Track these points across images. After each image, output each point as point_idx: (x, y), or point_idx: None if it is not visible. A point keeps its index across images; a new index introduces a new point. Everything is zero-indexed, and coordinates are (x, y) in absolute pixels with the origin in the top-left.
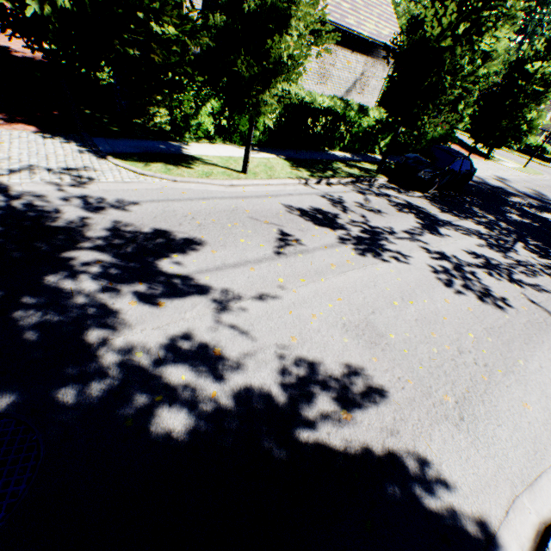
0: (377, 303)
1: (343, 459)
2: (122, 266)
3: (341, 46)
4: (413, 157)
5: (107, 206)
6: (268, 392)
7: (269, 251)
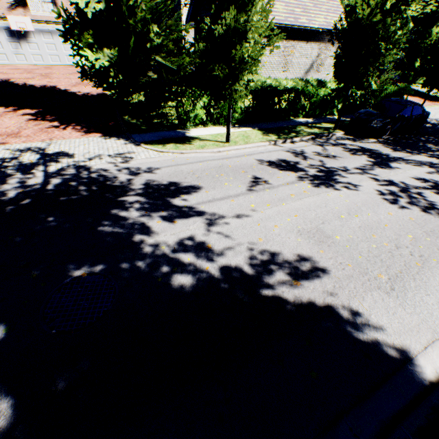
0: (327, 217)
1: (292, 306)
2: (152, 203)
3: (297, 40)
4: (365, 112)
5: (142, 172)
6: (241, 268)
7: (245, 189)
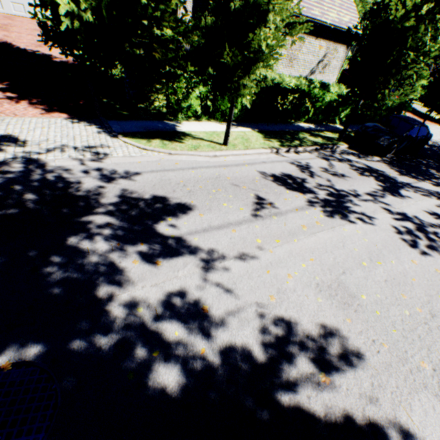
0: (347, 263)
1: (324, 426)
2: (128, 228)
3: (306, 33)
4: (372, 126)
5: (117, 176)
6: (250, 350)
7: (248, 214)
